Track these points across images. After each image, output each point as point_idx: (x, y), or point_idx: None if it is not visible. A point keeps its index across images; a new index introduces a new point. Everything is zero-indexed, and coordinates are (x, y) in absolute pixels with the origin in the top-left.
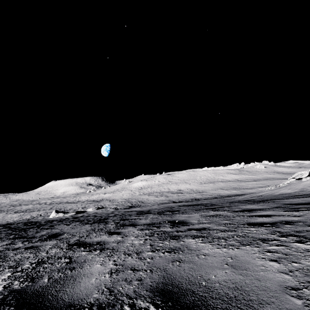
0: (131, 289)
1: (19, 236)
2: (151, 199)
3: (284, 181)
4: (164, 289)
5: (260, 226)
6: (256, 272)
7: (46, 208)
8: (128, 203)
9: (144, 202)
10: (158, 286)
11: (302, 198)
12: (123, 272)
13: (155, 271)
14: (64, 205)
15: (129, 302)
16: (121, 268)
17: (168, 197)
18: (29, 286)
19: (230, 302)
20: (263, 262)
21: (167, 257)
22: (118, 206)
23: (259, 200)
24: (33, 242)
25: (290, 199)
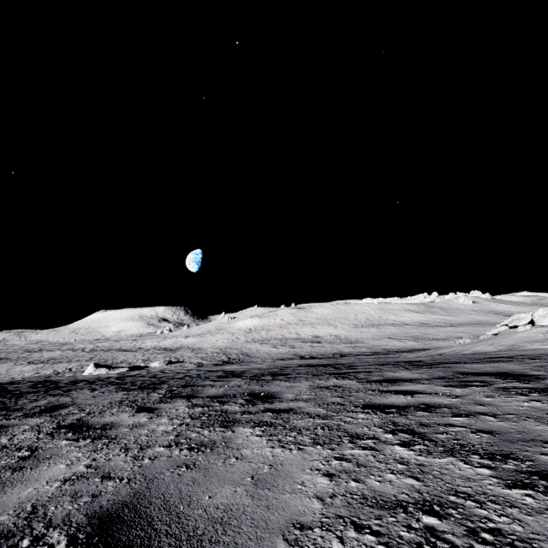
0: (65, 511)
1: None
2: (265, 351)
3: (489, 331)
4: (114, 515)
5: (379, 411)
6: (279, 495)
7: (82, 357)
8: (223, 355)
9: (250, 356)
10: (111, 508)
11: (495, 364)
12: (84, 481)
13: (135, 482)
14: (114, 354)
15: (40, 532)
16: (90, 473)
17: (295, 349)
18: None
19: (184, 544)
20: (310, 477)
21: (179, 458)
22: (205, 360)
23: (428, 362)
24: (9, 419)
25: (476, 364)
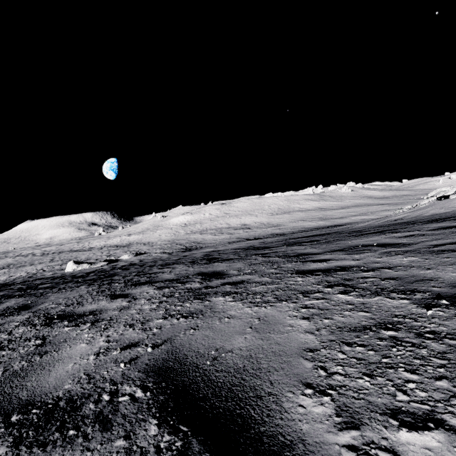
0: None
1: (135, 283)
2: (210, 239)
3: (421, 202)
4: None
5: None
6: None
7: (41, 260)
8: (177, 245)
9: (201, 243)
10: None
11: None
12: None
13: None
14: (72, 255)
15: None
16: None
17: (234, 235)
18: (437, 293)
19: None
20: None
21: None
22: (165, 249)
23: (424, 220)
24: (208, 281)
25: None
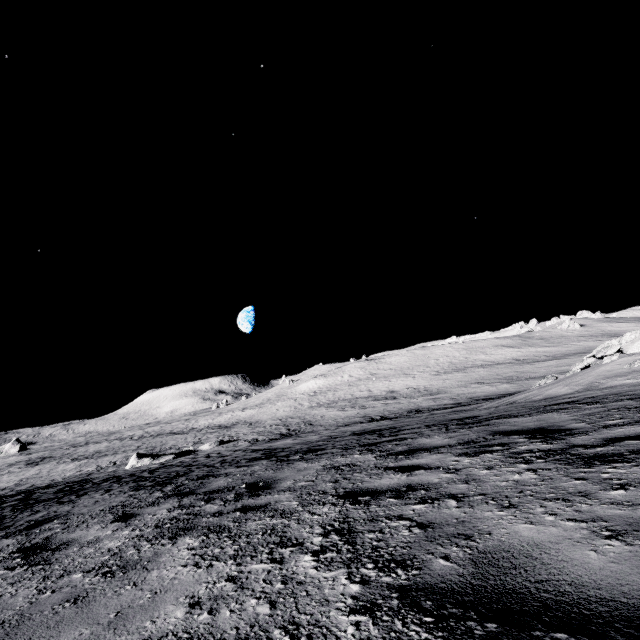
0: None
1: None
2: (330, 416)
3: (573, 365)
4: None
5: (349, 501)
6: (115, 637)
7: (129, 447)
8: (282, 427)
9: (313, 424)
10: None
11: (544, 415)
12: None
13: (4, 626)
14: (163, 440)
15: None
16: None
17: (365, 410)
18: None
19: None
20: (172, 609)
21: (80, 588)
22: (261, 435)
23: (479, 418)
24: None
25: (525, 416)
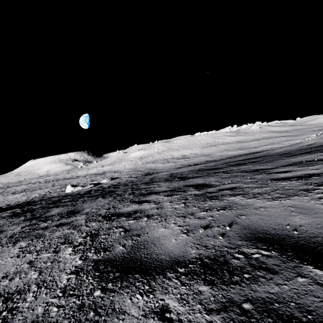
0: None
1: (141, 194)
2: (161, 166)
3: None
4: None
5: None
6: None
7: (46, 185)
8: (138, 171)
9: (156, 169)
10: None
11: None
12: None
13: None
14: (66, 181)
15: None
16: None
17: (178, 163)
18: None
19: None
20: None
21: None
22: (131, 175)
23: None
24: (203, 189)
25: None
